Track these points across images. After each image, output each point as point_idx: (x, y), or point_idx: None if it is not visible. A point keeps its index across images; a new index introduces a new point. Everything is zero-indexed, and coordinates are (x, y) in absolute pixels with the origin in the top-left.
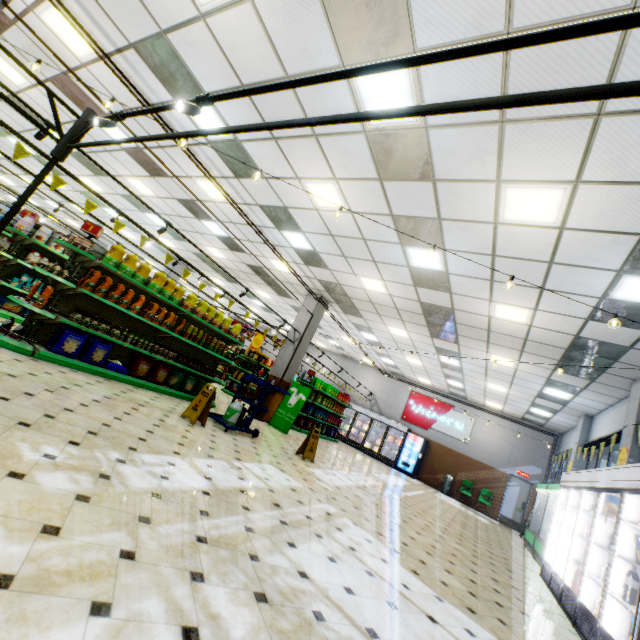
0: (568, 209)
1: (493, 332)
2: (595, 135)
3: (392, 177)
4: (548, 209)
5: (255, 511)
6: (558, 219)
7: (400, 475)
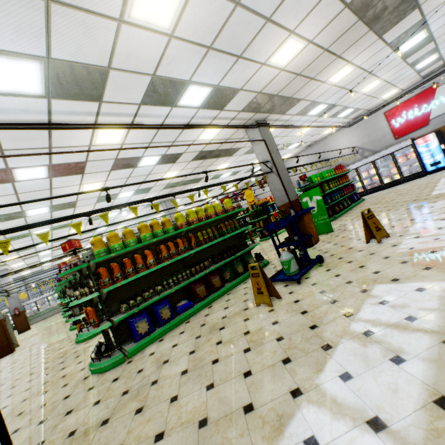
0: None
1: None
2: None
3: None
4: None
5: None
6: None
7: (442, 175)
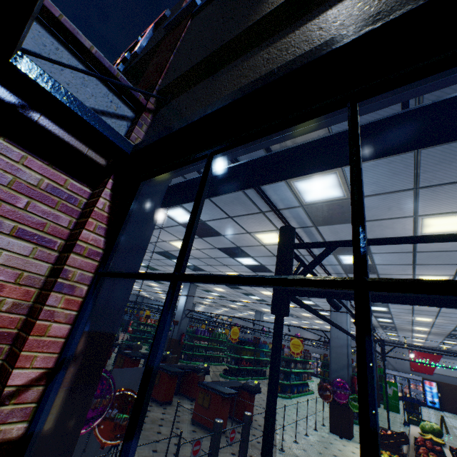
0: None
1: None
2: None
3: None
4: None
5: None
6: None
7: (440, 413)
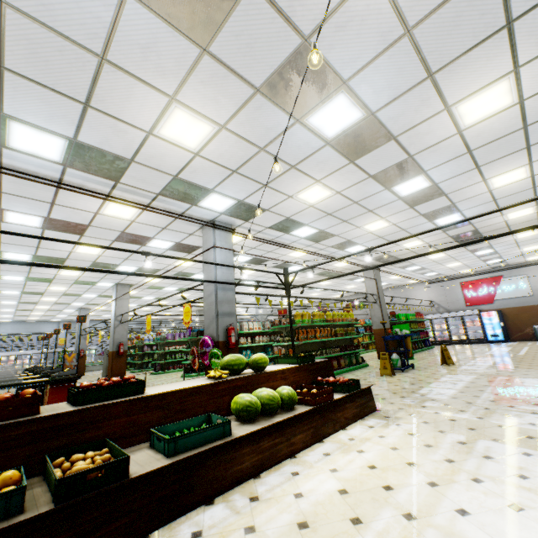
0: (531, 170)
1: (511, 225)
2: (530, 151)
3: (419, 204)
4: (519, 175)
5: (485, 390)
6: (527, 175)
7: (498, 345)
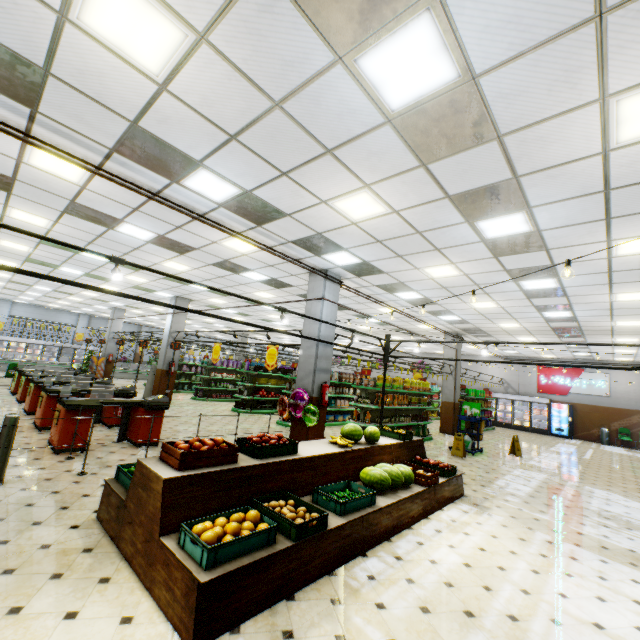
0: None
1: (616, 330)
2: None
3: (537, 297)
4: None
5: (558, 493)
6: None
7: (561, 441)
